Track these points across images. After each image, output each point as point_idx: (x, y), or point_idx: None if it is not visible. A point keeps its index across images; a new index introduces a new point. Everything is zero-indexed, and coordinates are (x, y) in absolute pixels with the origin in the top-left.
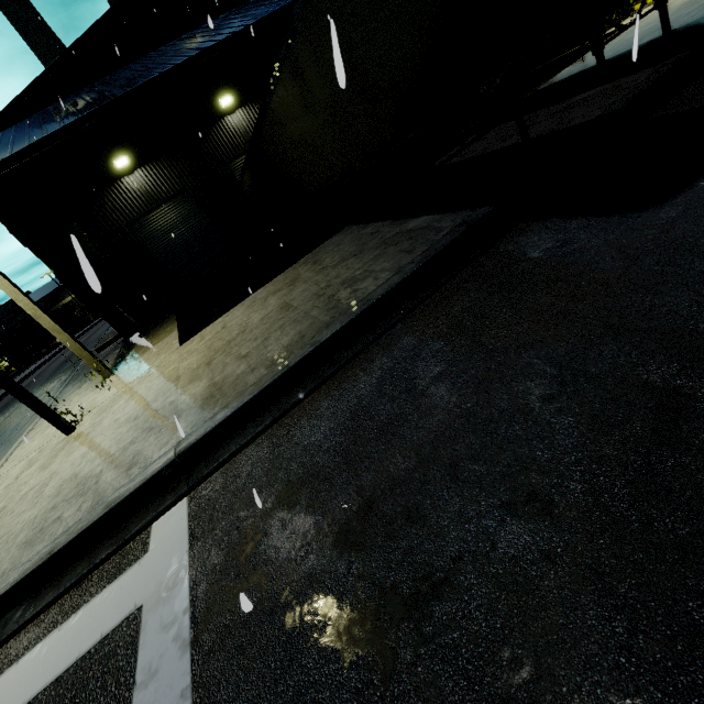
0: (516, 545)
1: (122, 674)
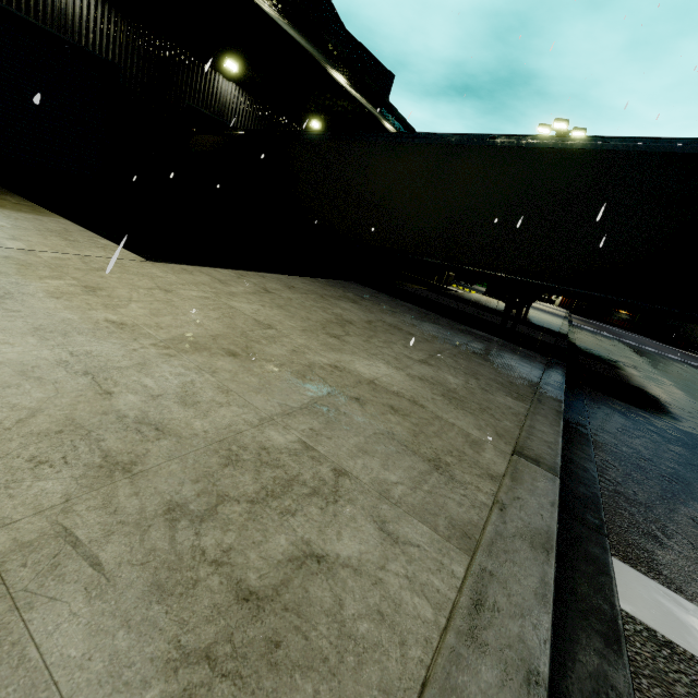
0: None
1: None
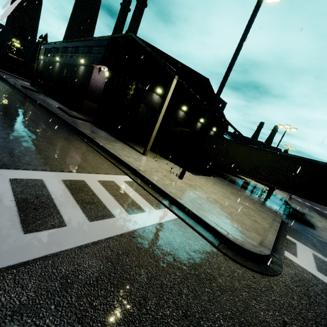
0: None
1: None
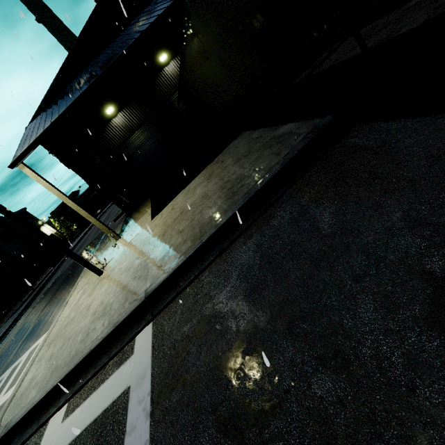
0: (323, 388)
1: (121, 425)
